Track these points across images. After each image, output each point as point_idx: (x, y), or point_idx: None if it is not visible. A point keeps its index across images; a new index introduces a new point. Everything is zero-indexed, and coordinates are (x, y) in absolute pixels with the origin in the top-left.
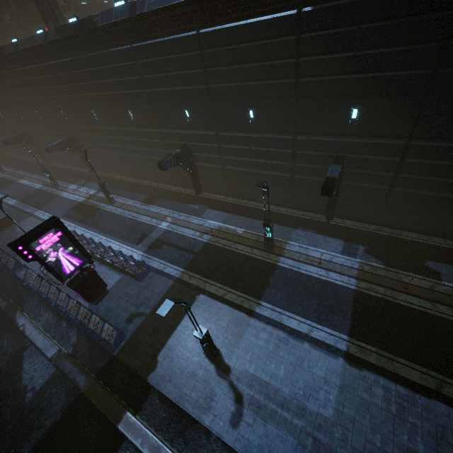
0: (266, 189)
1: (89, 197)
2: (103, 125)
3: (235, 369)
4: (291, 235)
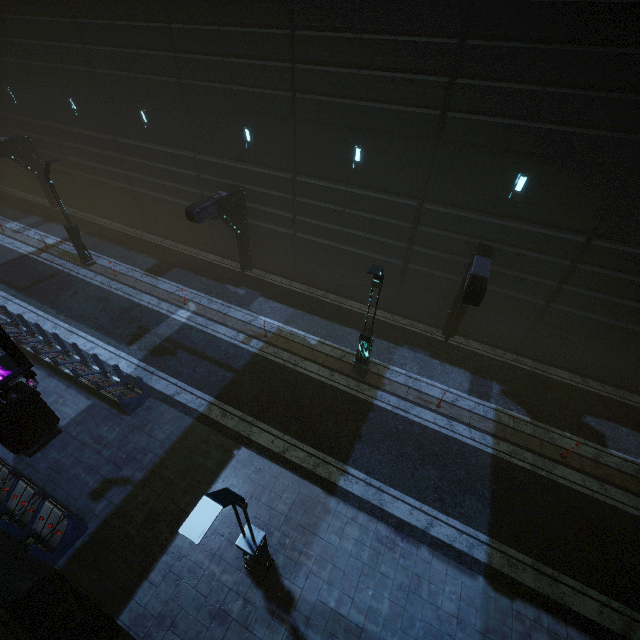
0: (379, 280)
1: (44, 248)
2: (88, 128)
3: (302, 600)
4: (393, 355)
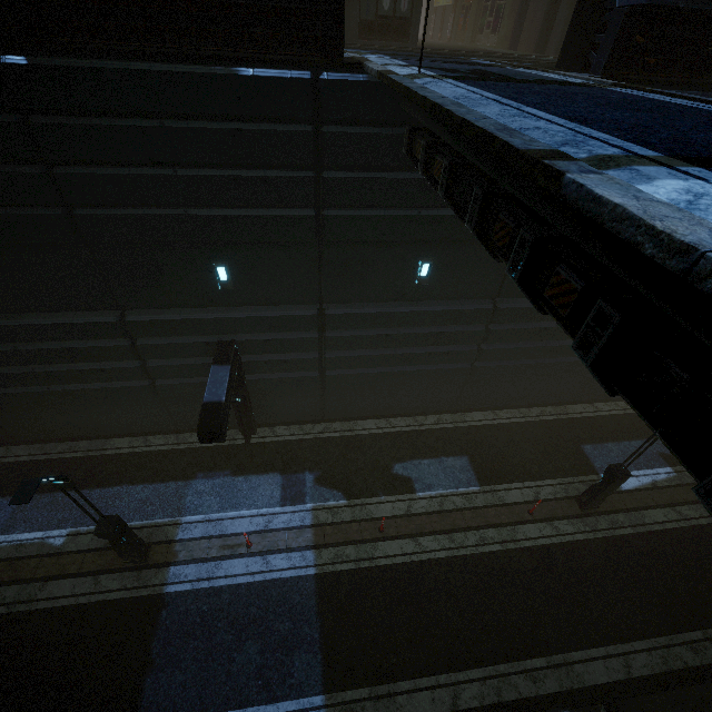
0: (61, 480)
1: None
2: None
3: None
4: (184, 499)
